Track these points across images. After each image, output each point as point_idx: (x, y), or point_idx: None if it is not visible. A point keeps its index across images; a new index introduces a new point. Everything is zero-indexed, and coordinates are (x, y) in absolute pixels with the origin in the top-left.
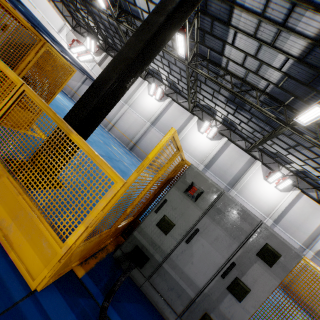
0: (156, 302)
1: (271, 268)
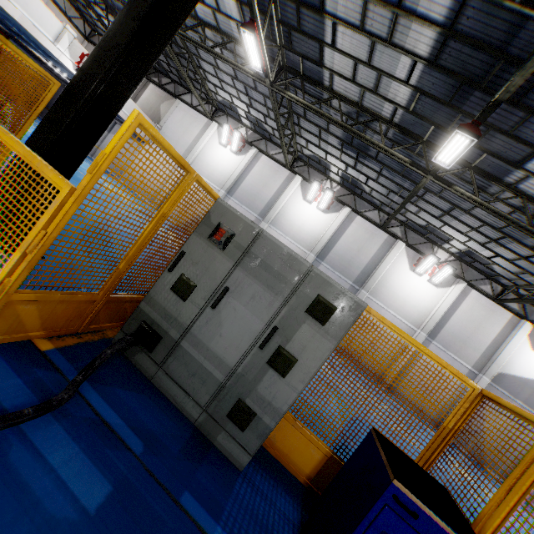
0: (174, 397)
1: (324, 327)
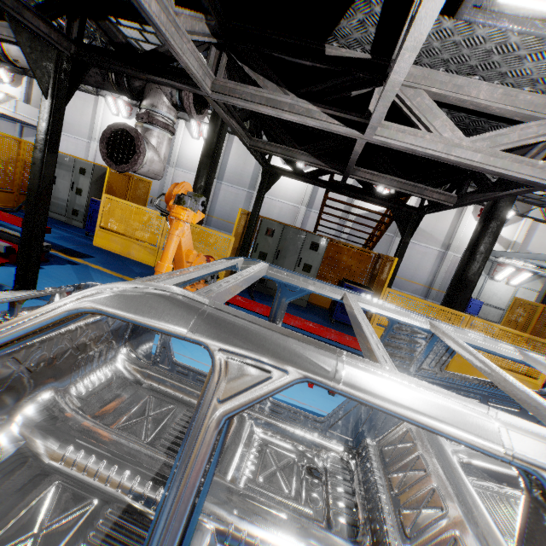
0: (57, 217)
1: (86, 176)
